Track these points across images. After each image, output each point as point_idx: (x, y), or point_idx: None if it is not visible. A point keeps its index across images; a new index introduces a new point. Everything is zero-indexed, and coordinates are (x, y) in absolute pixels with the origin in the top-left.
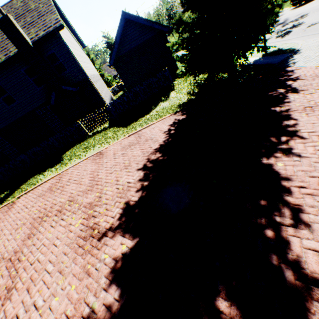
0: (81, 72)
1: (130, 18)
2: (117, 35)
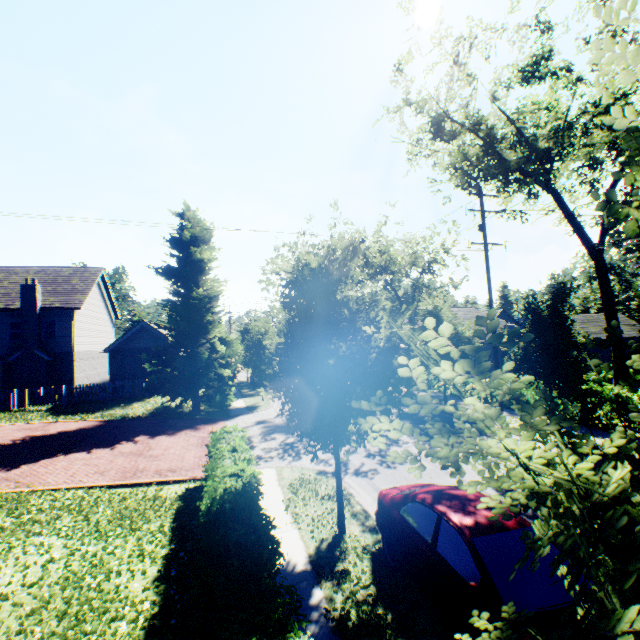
0: (71, 345)
1: (149, 326)
2: (127, 333)
